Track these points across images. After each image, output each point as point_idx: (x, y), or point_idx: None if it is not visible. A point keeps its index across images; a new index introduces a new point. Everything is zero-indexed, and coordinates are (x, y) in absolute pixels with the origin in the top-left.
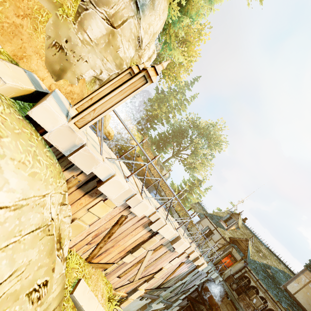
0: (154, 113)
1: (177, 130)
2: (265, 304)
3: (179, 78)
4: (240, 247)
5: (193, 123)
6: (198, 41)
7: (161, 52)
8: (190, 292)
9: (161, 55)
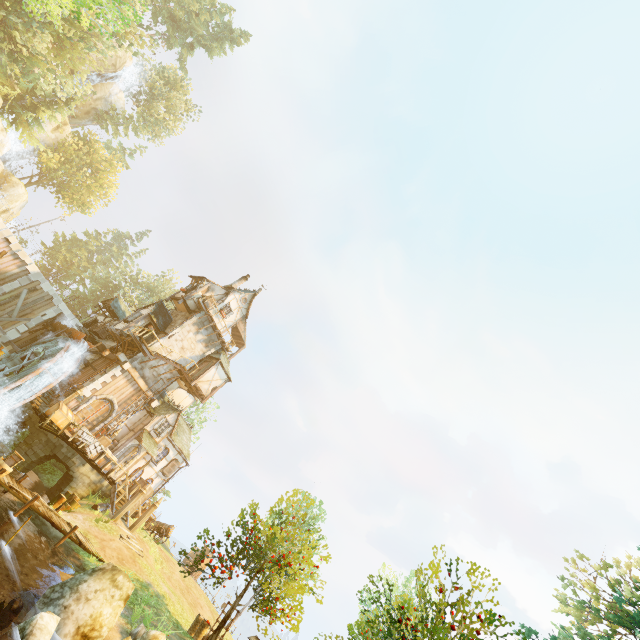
0: (63, 263)
1: (103, 284)
2: (113, 319)
3: (88, 205)
4: (110, 302)
5: (133, 278)
6: (111, 170)
7: (52, 167)
8: (33, 324)
9: (52, 170)
